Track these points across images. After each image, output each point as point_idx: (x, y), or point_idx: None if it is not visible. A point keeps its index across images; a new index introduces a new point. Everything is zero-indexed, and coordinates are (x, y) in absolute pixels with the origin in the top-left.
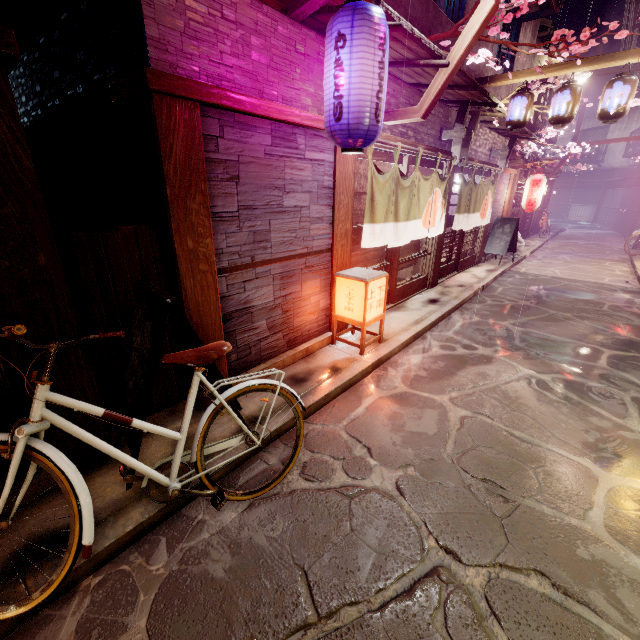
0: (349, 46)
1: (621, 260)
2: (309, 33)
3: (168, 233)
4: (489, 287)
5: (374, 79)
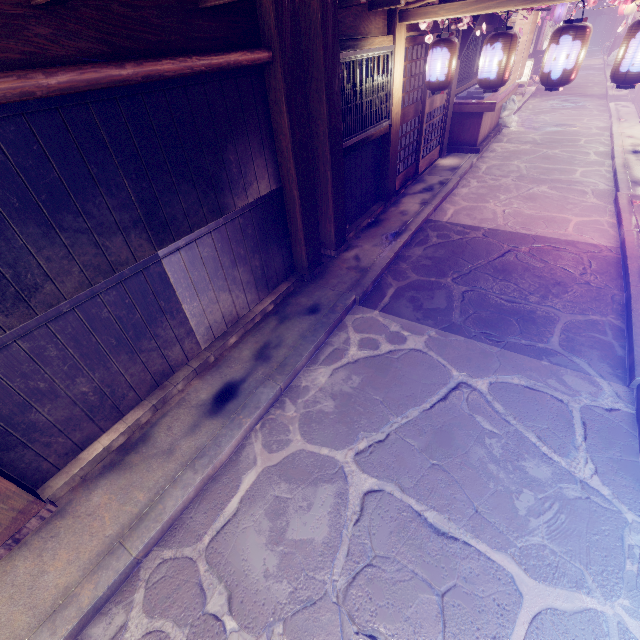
0: (563, 6)
1: (599, 58)
2: None
3: (537, 43)
4: None
5: (565, 11)
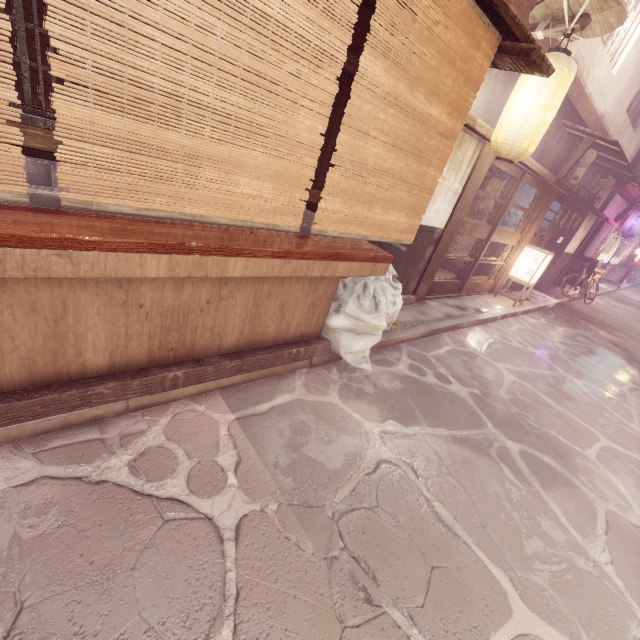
0: None
1: None
2: (622, 201)
3: (587, 246)
4: (609, 293)
5: None
